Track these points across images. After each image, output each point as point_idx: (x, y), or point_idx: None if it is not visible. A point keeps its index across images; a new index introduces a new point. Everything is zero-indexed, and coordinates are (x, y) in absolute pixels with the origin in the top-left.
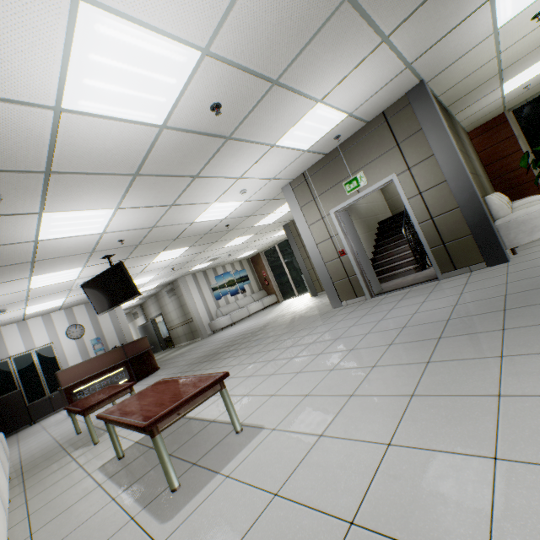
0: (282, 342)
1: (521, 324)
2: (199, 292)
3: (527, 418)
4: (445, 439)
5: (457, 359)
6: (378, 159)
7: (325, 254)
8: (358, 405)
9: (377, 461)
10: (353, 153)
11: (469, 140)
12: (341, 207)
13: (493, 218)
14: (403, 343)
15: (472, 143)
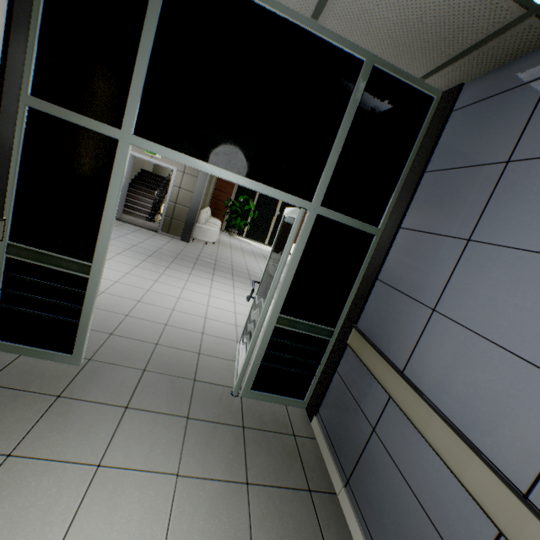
0: None
1: (178, 263)
2: None
3: (166, 278)
4: (146, 276)
5: (155, 263)
6: None
7: None
8: (114, 262)
9: (124, 275)
10: None
11: None
12: (135, 155)
13: (198, 221)
14: (135, 252)
15: None
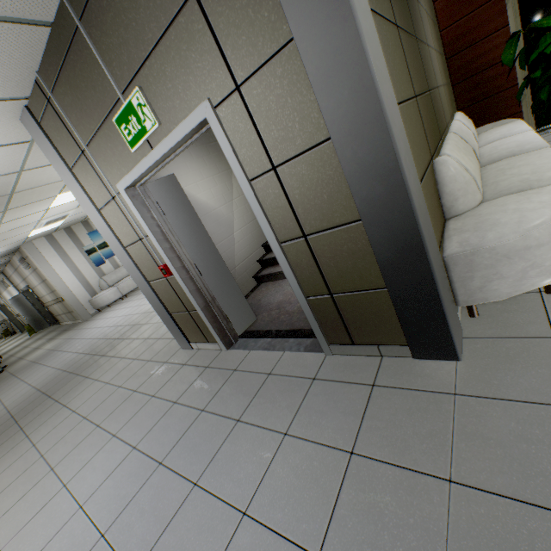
0: (32, 488)
1: None
2: (64, 260)
3: None
4: None
5: None
6: (161, 46)
7: (143, 266)
8: None
9: None
10: (104, 24)
11: (431, 2)
12: (133, 181)
13: (444, 213)
14: None
15: (436, 8)
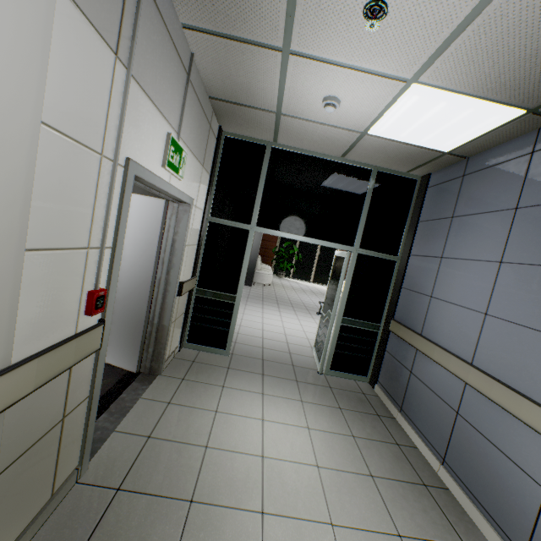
0: None
1: (251, 301)
2: None
3: (249, 311)
4: None
5: None
6: None
7: None
8: None
9: None
10: None
11: None
12: None
13: (255, 268)
14: None
15: None
